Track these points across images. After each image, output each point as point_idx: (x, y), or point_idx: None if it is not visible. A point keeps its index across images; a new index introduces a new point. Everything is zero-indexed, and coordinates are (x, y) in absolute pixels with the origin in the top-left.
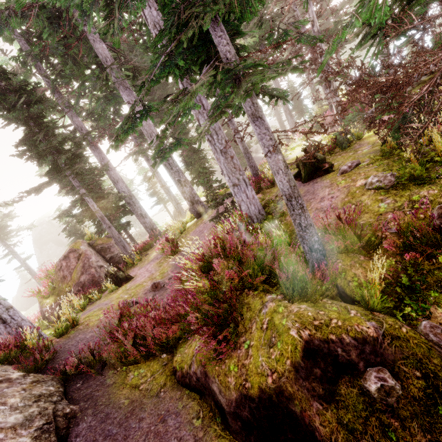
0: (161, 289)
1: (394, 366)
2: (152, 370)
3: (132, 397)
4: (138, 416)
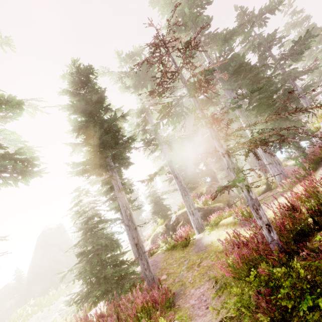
0: None
1: None
2: None
3: None
4: None
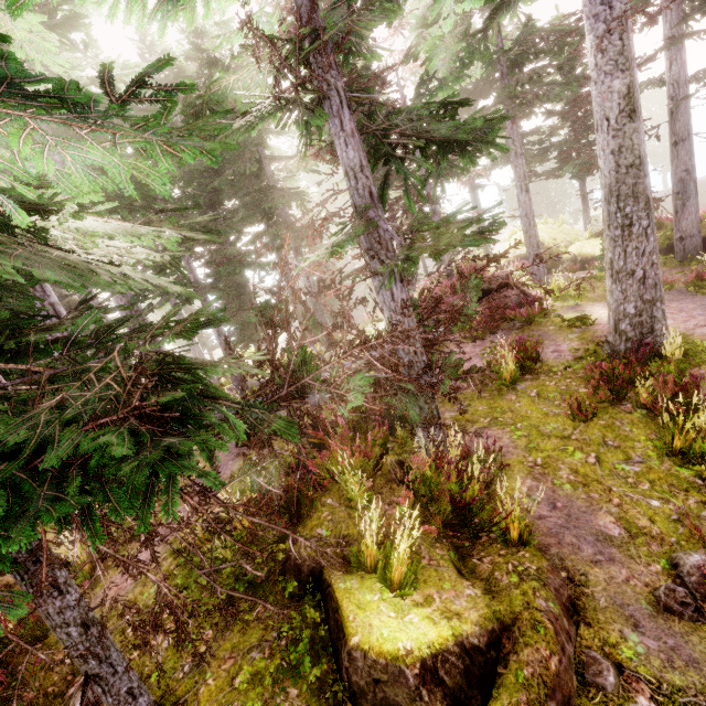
0: None
1: None
2: None
3: None
4: None
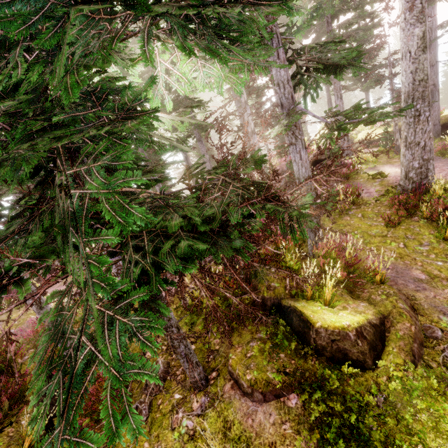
0: None
1: None
2: None
3: None
4: None
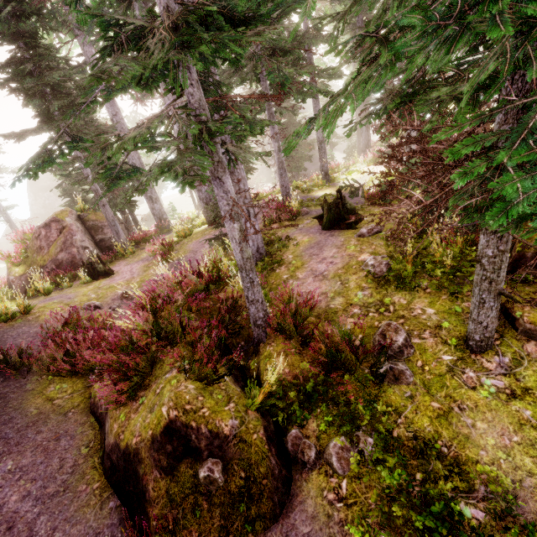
0: (132, 300)
1: (229, 463)
2: (75, 388)
3: (42, 408)
4: (38, 428)
